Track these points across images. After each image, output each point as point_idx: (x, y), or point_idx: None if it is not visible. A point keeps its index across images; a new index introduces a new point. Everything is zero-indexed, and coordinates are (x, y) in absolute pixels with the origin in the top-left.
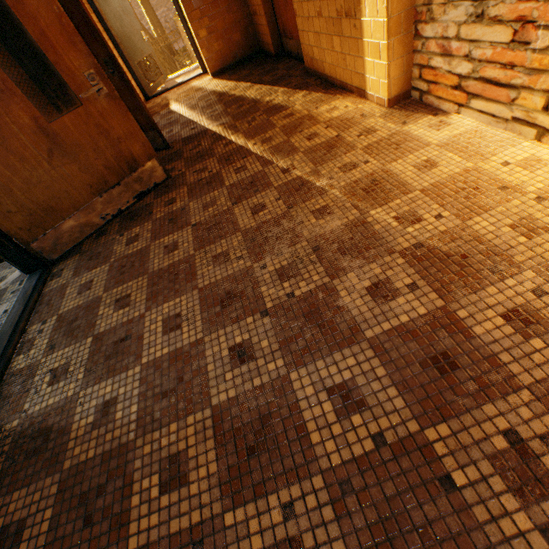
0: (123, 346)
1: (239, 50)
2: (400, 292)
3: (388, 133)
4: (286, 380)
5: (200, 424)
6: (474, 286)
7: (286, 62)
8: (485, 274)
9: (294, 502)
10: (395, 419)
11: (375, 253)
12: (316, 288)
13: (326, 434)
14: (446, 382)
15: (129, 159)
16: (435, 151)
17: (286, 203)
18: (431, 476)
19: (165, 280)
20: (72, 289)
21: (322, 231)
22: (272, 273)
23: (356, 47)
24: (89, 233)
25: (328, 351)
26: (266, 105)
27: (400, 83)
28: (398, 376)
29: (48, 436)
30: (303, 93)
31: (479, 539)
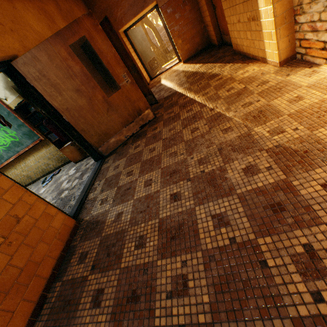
0: (128, 191)
1: (198, 46)
2: (261, 171)
3: (275, 82)
4: (193, 210)
5: (153, 225)
6: (308, 168)
7: (224, 48)
8: (317, 162)
9: (187, 260)
10: (243, 232)
11: (251, 151)
12: (216, 168)
13: (207, 235)
14: (276, 217)
15: (138, 110)
16: (304, 90)
17: (209, 126)
18: (255, 260)
19: (147, 164)
20: (111, 168)
21: (225, 140)
22: (195, 161)
23: (259, 35)
24: (120, 144)
25: (215, 198)
26: (208, 74)
27: (287, 51)
28: (249, 212)
29: (98, 223)
30: (229, 65)
31: (274, 291)
